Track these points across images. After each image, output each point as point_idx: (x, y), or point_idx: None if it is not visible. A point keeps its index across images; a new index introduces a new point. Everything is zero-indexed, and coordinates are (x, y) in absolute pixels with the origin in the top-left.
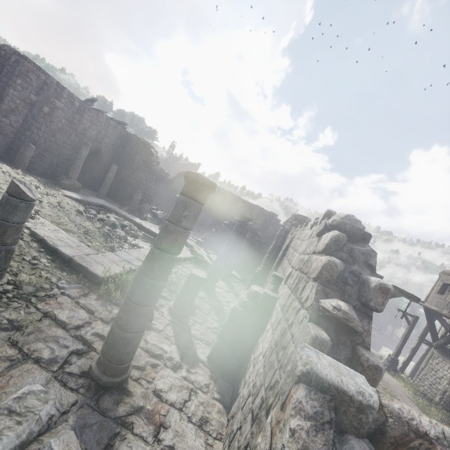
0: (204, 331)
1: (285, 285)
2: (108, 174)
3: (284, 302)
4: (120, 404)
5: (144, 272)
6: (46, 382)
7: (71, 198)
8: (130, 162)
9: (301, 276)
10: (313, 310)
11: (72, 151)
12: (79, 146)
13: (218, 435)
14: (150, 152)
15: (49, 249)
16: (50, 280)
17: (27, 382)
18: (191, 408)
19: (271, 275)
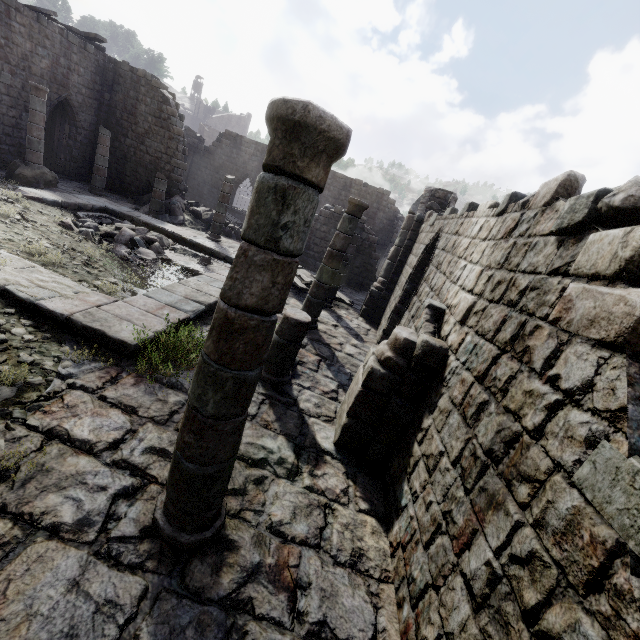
0: (318, 400)
1: (462, 326)
2: (98, 149)
3: (482, 367)
4: (222, 571)
5: (215, 359)
6: (80, 571)
7: (43, 202)
8: (131, 122)
9: (527, 322)
10: (632, 426)
11: (16, 109)
12: (27, 97)
13: (383, 574)
14: (162, 96)
15: (24, 306)
16: (42, 367)
17: (43, 583)
18: (333, 540)
19: (423, 307)
